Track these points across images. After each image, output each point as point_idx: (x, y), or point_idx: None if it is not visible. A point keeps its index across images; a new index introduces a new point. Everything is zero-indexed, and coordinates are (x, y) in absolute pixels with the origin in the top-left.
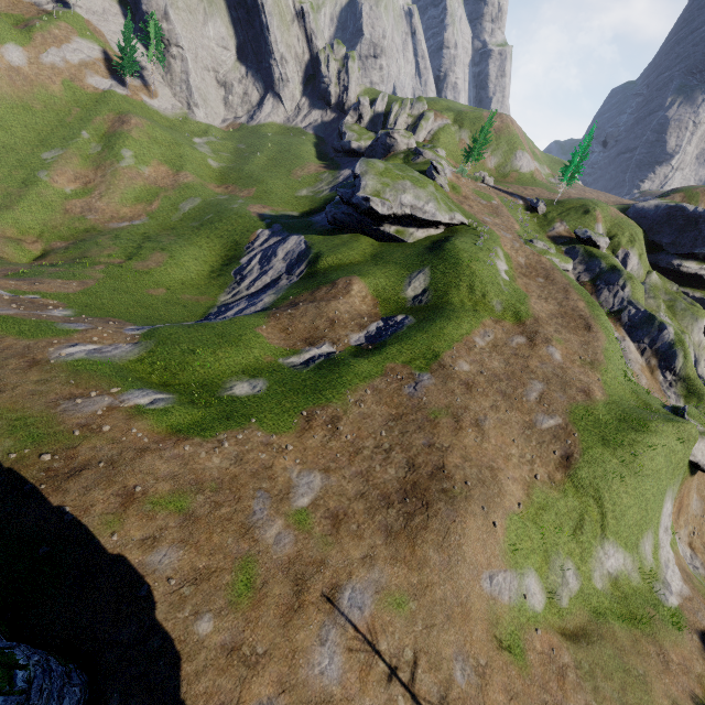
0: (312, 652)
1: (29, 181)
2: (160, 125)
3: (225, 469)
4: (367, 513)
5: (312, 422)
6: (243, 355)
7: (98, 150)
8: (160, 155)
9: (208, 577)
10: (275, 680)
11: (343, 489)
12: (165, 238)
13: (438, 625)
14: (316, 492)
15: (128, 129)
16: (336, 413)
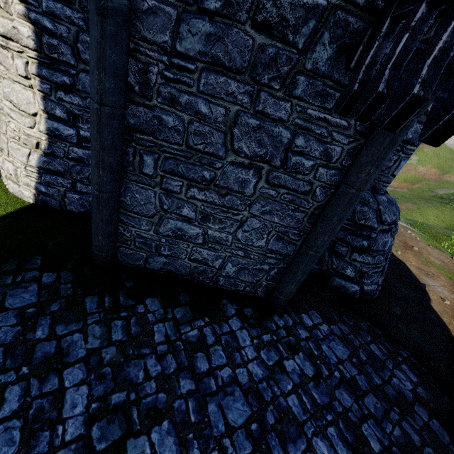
0: None
1: None
2: (444, 149)
3: None
4: None
5: None
6: None
7: None
8: (435, 163)
9: None
10: None
11: None
12: (416, 200)
13: None
14: None
15: (422, 147)
16: None
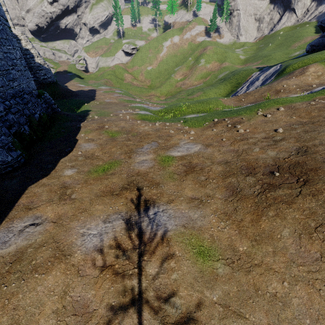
0: (93, 219)
1: (168, 78)
2: (220, 47)
3: (146, 131)
4: (221, 174)
5: (217, 124)
6: (203, 106)
7: (193, 63)
8: (216, 59)
9: (93, 159)
10: (60, 214)
11: (212, 156)
12: (205, 88)
13: (250, 323)
14: (189, 153)
15: (205, 51)
16: (240, 120)
